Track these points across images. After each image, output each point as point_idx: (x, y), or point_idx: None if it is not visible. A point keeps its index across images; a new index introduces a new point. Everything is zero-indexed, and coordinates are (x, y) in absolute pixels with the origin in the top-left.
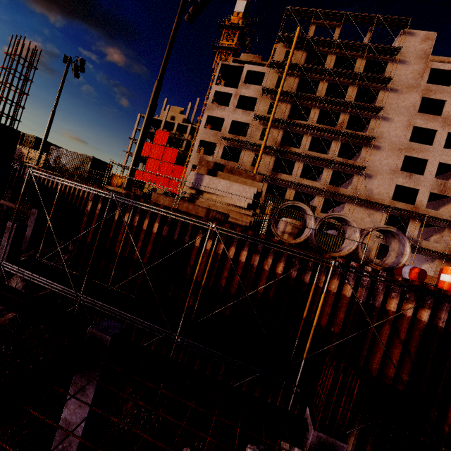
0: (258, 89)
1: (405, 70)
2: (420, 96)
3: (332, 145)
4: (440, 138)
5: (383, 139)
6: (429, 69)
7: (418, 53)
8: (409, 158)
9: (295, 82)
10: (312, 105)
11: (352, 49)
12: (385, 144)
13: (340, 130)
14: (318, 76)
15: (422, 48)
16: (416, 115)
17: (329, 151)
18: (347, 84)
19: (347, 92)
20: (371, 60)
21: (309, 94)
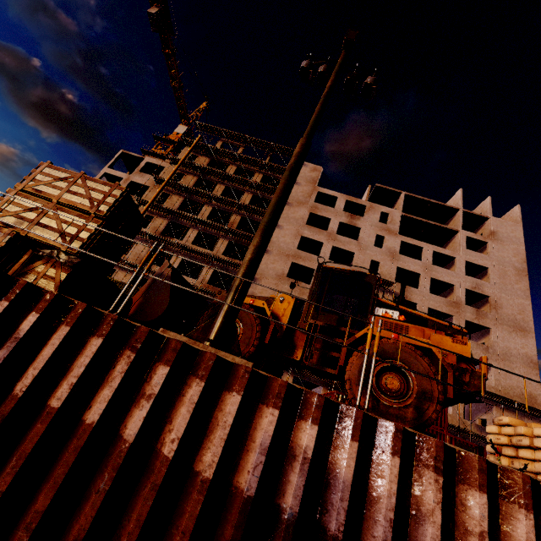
0: (153, 179)
1: (296, 189)
2: (308, 211)
3: (219, 242)
4: (325, 250)
5: (272, 243)
6: (316, 192)
7: (308, 178)
8: (302, 269)
9: (193, 180)
10: (206, 202)
11: (251, 164)
12: (273, 249)
13: (223, 225)
14: (217, 179)
15: (311, 176)
16: (304, 226)
17: (215, 248)
18: (244, 190)
19: (243, 197)
20: (268, 177)
21: (198, 188)
